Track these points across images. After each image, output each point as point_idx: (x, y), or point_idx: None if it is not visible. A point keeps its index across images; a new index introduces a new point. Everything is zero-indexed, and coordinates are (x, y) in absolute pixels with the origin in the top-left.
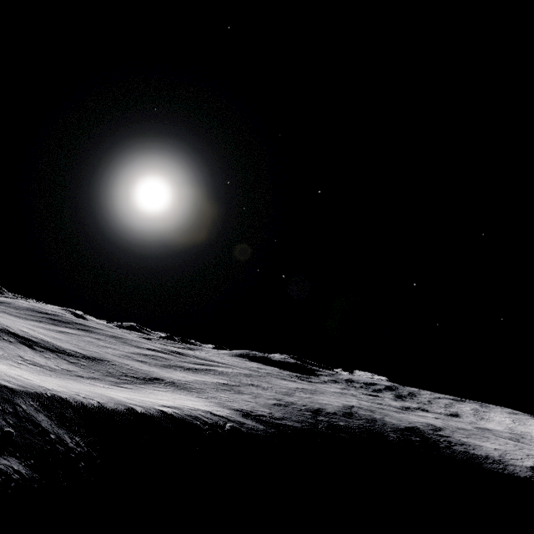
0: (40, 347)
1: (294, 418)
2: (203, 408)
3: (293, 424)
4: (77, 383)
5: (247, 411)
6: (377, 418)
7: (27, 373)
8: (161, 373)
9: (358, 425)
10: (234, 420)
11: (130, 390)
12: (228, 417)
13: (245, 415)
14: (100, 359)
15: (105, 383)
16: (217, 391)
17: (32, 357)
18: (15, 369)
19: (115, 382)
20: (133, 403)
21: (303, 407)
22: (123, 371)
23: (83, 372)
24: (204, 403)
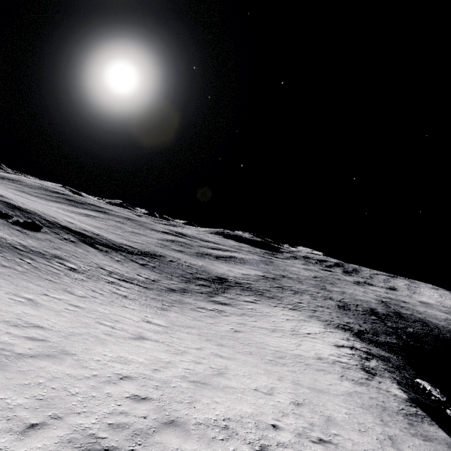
0: (100, 245)
1: (379, 329)
2: (340, 340)
3: (390, 339)
4: (199, 314)
5: (348, 328)
6: (423, 319)
7: (157, 318)
8: (211, 268)
9: (423, 331)
10: (380, 356)
11: (235, 308)
12: (371, 352)
13: (359, 337)
14: (154, 254)
15: (203, 299)
16: (282, 293)
17: (109, 264)
18: (136, 309)
19: (205, 293)
20: (397, 406)
21: (359, 308)
22: (188, 271)
23: (164, 280)
24: (315, 324)
